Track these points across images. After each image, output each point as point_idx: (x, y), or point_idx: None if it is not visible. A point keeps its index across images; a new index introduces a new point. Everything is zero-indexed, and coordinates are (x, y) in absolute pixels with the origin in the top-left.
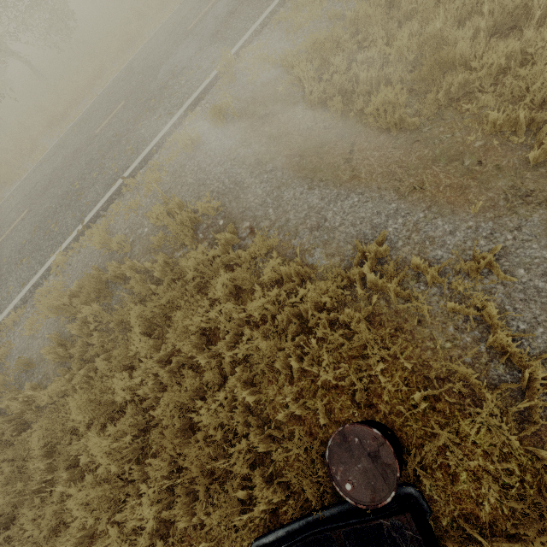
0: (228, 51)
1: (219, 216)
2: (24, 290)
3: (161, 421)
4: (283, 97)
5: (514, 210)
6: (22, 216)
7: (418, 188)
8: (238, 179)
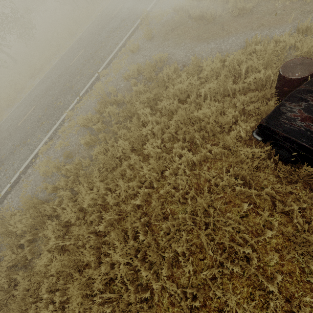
0: (146, 10)
1: (163, 67)
2: (49, 133)
3: (167, 142)
4: (179, 21)
5: (306, 17)
6: (32, 109)
7: (261, 25)
8: (168, 52)
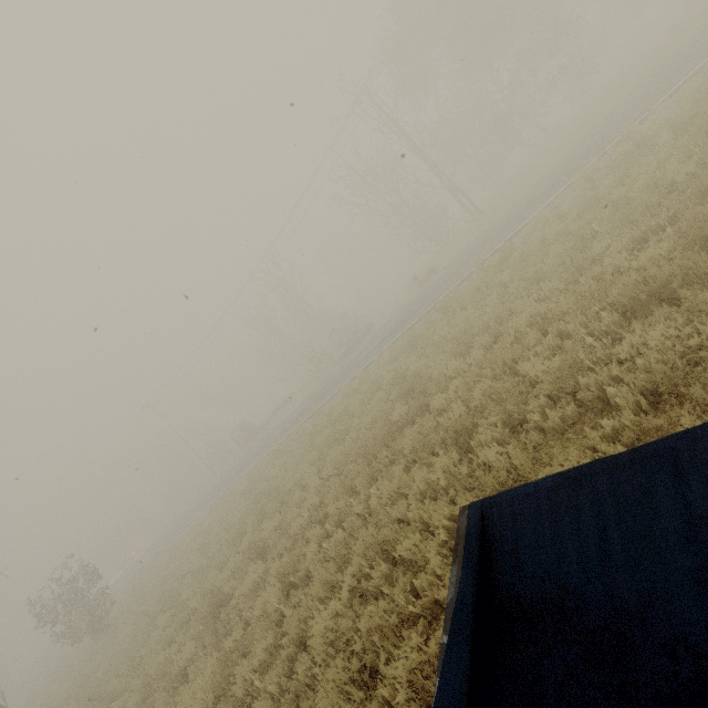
0: None
1: None
2: (547, 202)
3: None
4: None
5: None
6: (541, 185)
7: None
8: None
